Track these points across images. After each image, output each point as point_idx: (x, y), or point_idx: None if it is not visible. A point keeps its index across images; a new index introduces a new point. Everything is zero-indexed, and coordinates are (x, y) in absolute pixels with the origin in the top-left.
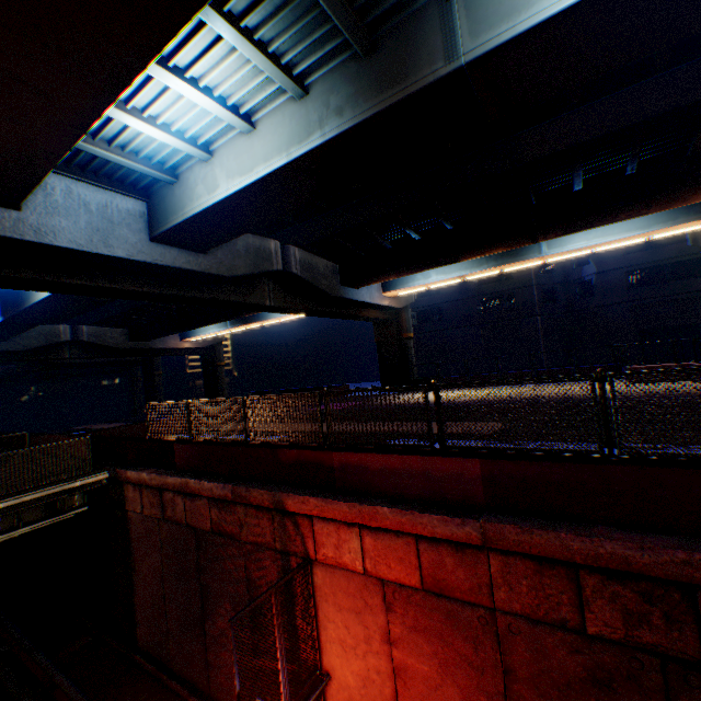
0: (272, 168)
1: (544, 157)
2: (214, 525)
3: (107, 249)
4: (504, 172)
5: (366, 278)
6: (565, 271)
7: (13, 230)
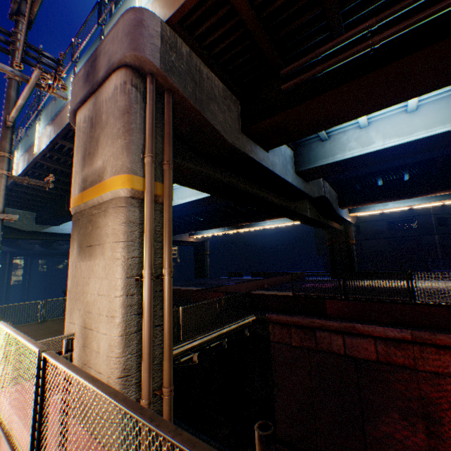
0: (433, 132)
1: None
2: (378, 356)
3: (286, 177)
4: None
5: (357, 203)
6: None
7: (267, 163)
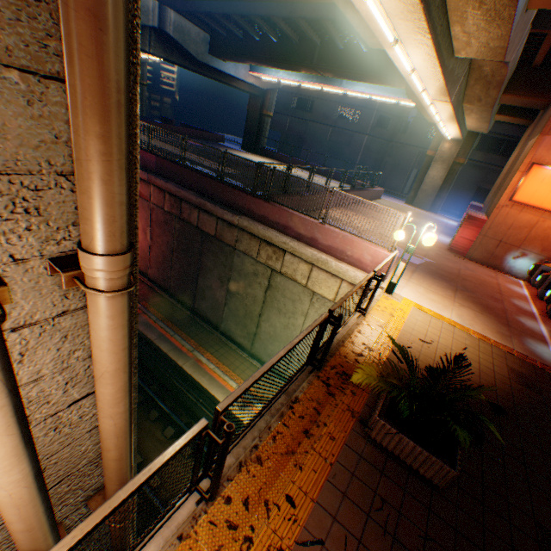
0: None
1: (305, 18)
2: None
3: None
4: (287, 18)
5: (225, 57)
6: (404, 108)
7: None
